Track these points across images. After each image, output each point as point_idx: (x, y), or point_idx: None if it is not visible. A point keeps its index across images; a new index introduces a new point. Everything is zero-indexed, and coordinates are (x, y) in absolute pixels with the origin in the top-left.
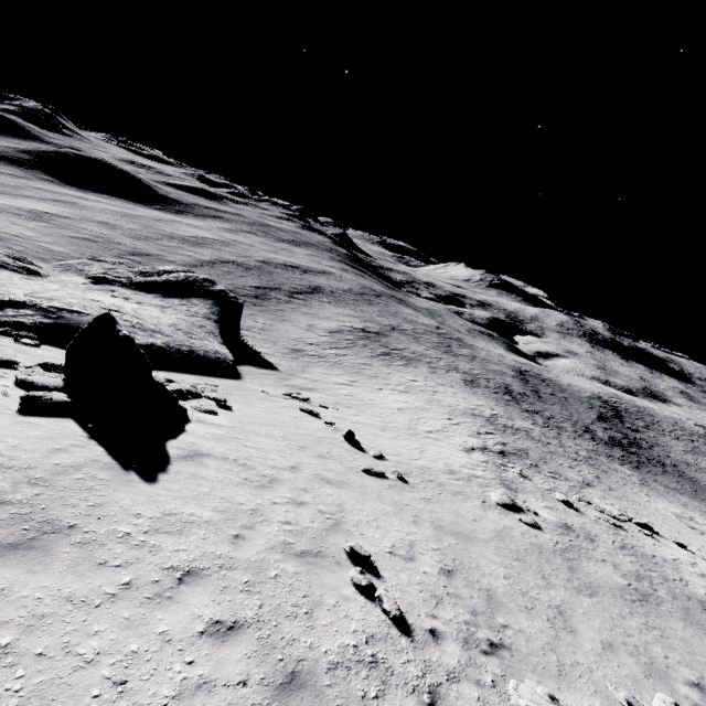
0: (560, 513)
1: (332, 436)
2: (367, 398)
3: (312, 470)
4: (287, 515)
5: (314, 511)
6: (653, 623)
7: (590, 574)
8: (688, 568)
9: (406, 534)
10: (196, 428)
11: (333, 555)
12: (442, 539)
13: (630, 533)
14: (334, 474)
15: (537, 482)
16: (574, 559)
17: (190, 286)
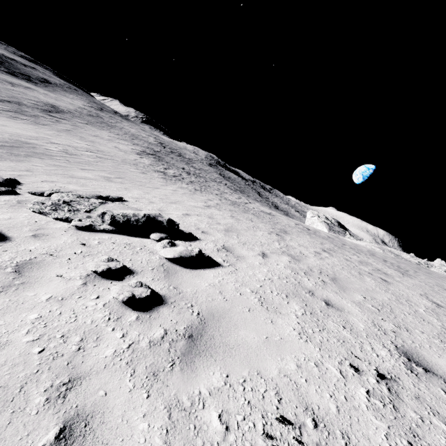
0: None
1: None
2: None
3: None
4: None
5: None
6: None
7: None
8: None
9: None
10: None
11: None
12: None
13: None
14: None
15: None
16: None
17: (340, 224)
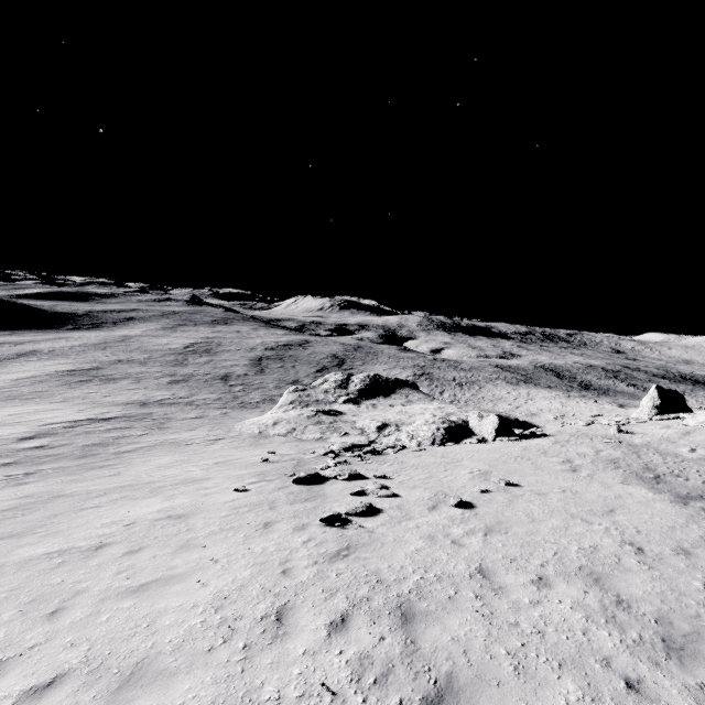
0: None
1: None
2: (546, 408)
3: None
4: None
5: None
6: None
7: None
8: None
9: None
10: None
11: None
12: None
13: None
14: None
15: None
16: None
17: (380, 383)
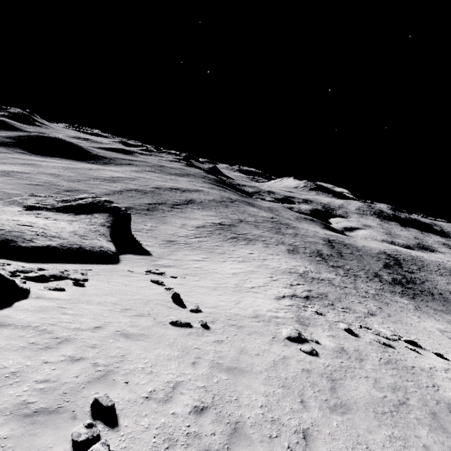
0: (340, 339)
1: (164, 298)
2: (212, 268)
3: (117, 327)
4: (51, 373)
5: (88, 365)
6: (398, 434)
7: (350, 391)
8: (442, 374)
9: (177, 376)
10: (27, 303)
11: (72, 409)
12: (214, 377)
13: (397, 349)
14: (138, 329)
15: (329, 317)
16: (338, 379)
17: (94, 206)
